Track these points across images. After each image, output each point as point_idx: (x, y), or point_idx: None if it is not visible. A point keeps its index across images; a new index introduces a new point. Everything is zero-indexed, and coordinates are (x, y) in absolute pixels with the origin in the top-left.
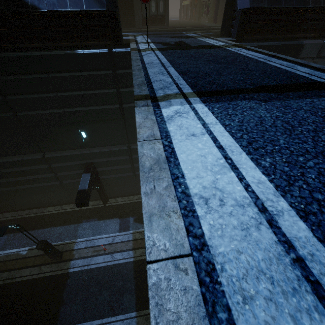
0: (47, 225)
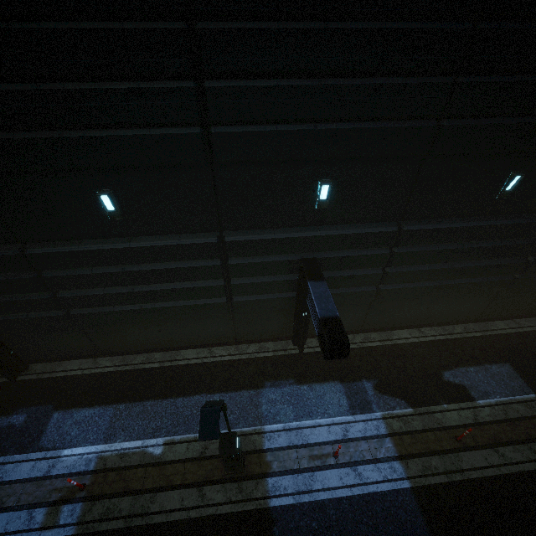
0: (193, 389)
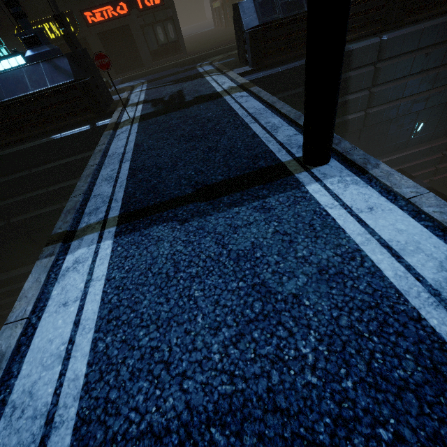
0: None
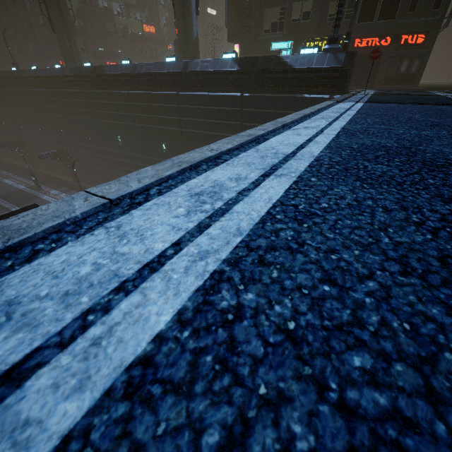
0: None
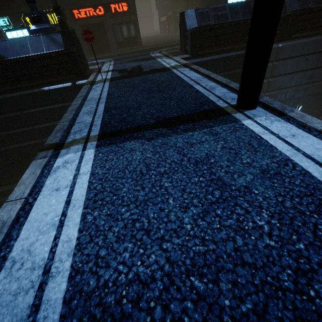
0: None
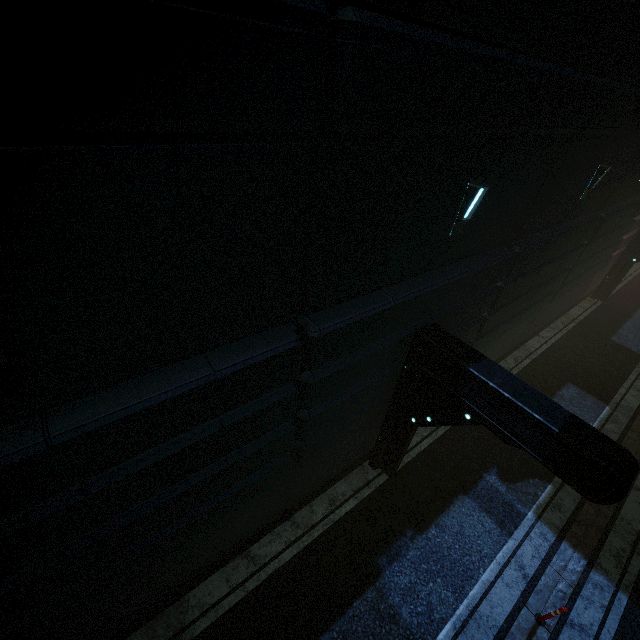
0: None
